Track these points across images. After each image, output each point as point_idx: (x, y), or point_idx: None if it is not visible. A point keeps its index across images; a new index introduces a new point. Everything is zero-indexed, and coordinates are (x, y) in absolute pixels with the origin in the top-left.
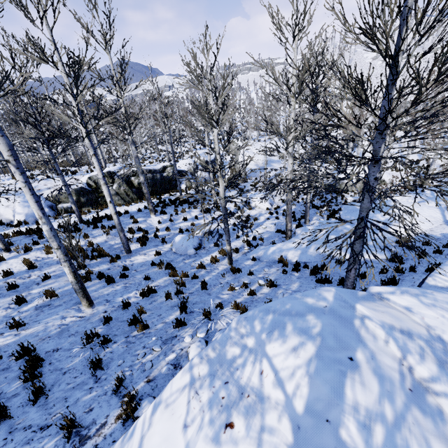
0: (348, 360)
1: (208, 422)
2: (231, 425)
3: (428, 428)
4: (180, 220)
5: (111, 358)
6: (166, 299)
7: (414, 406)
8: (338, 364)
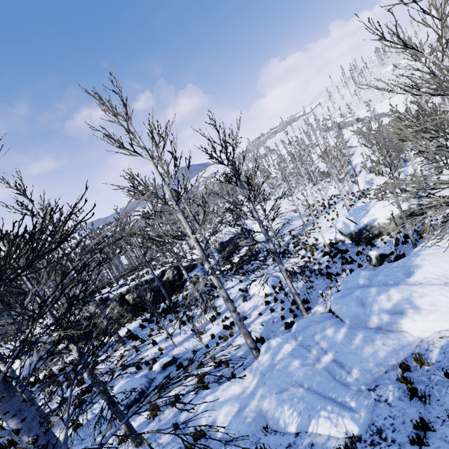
0: None
1: None
2: None
3: None
4: (149, 346)
5: None
6: None
7: None
8: None
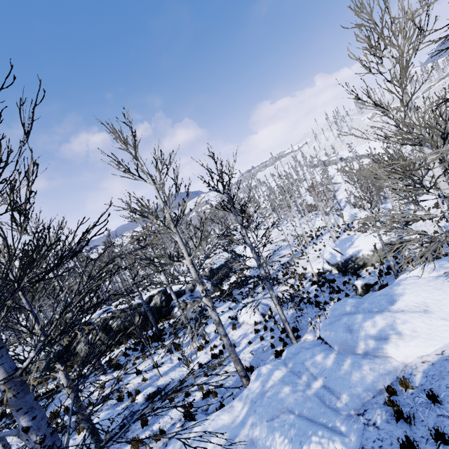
0: None
1: None
2: None
3: None
4: (132, 375)
5: None
6: None
7: None
8: None
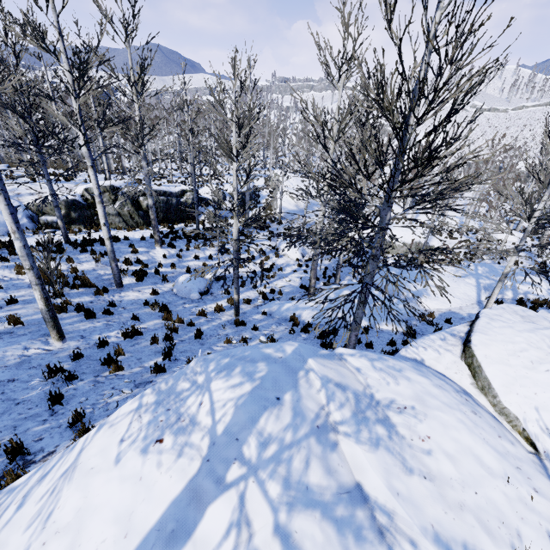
0: (275, 399)
1: (142, 438)
2: (161, 441)
3: (315, 452)
4: (190, 258)
5: (74, 394)
6: (151, 343)
7: (313, 437)
8: (265, 401)
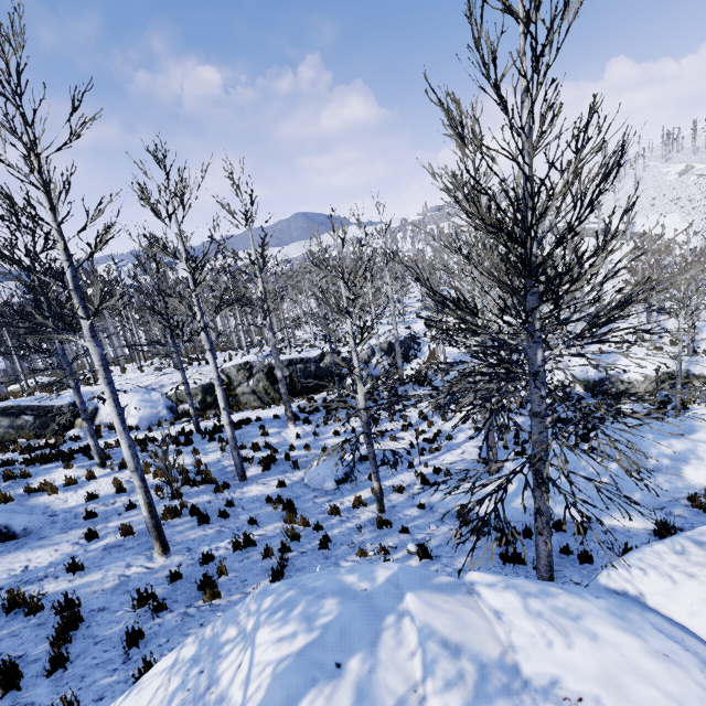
0: (333, 665)
1: None
2: None
3: None
4: (328, 434)
5: (156, 632)
6: (263, 557)
7: None
8: (316, 668)
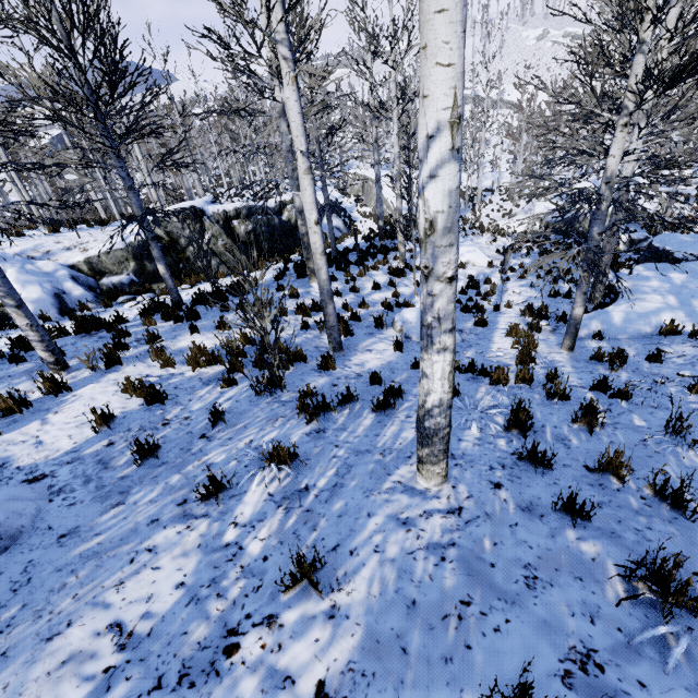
0: None
1: None
2: None
3: None
4: (367, 290)
5: None
6: (590, 430)
7: None
8: None
